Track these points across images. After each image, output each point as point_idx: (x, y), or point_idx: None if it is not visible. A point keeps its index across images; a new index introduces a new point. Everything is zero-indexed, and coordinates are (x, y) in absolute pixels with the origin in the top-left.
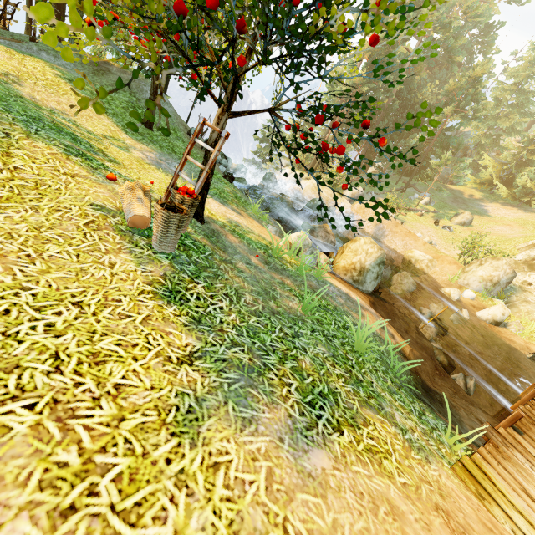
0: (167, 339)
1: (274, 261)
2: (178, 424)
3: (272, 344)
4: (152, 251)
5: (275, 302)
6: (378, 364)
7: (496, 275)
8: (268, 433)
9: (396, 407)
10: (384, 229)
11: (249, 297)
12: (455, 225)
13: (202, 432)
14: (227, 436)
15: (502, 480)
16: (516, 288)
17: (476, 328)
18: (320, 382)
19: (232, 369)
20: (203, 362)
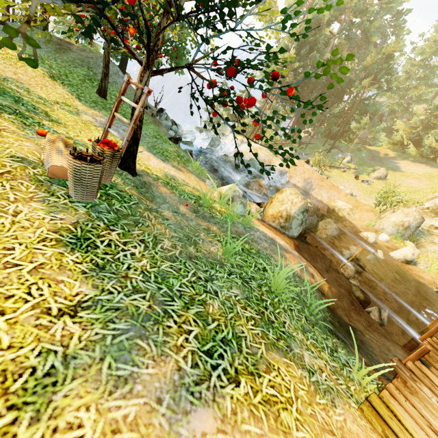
0: (55, 289)
1: (204, 210)
2: (25, 392)
3: (181, 289)
4: (69, 200)
5: (195, 247)
6: (294, 303)
7: (407, 220)
8: (145, 393)
9: (307, 346)
10: (312, 183)
11: (168, 243)
12: (372, 179)
13: (55, 400)
14: (89, 403)
15: (410, 417)
16: (424, 232)
17: (389, 266)
18: (225, 327)
19: (124, 318)
20: (90, 312)
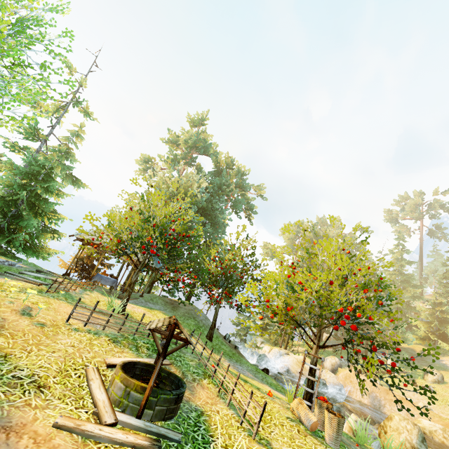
0: None
1: (365, 448)
2: None
3: None
4: (332, 448)
5: None
6: None
7: None
8: None
9: None
10: (378, 397)
11: None
12: (431, 383)
13: None
14: None
15: None
16: None
17: None
18: None
19: None
20: None
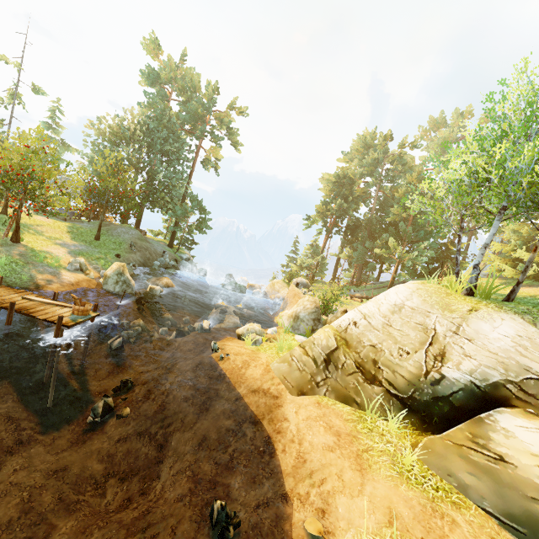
0: None
1: (31, 256)
2: None
3: None
4: None
5: None
6: None
7: (295, 310)
8: None
9: None
10: (288, 302)
11: None
12: None
13: None
14: None
15: None
16: None
17: (209, 335)
18: None
19: None
20: None
